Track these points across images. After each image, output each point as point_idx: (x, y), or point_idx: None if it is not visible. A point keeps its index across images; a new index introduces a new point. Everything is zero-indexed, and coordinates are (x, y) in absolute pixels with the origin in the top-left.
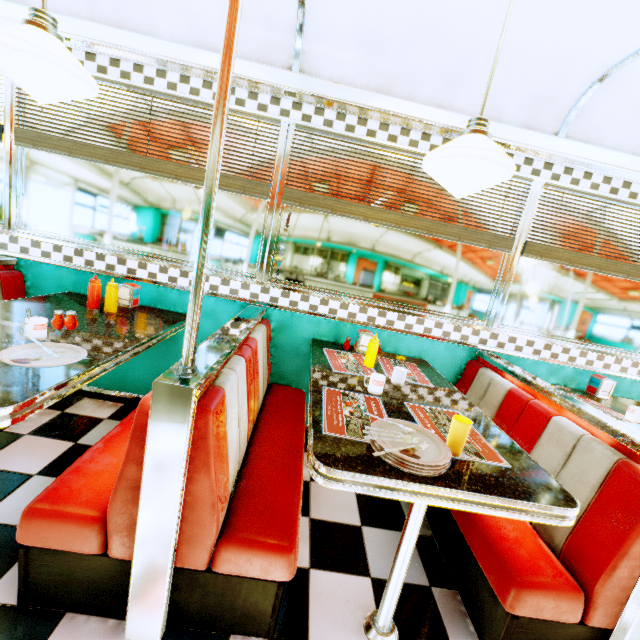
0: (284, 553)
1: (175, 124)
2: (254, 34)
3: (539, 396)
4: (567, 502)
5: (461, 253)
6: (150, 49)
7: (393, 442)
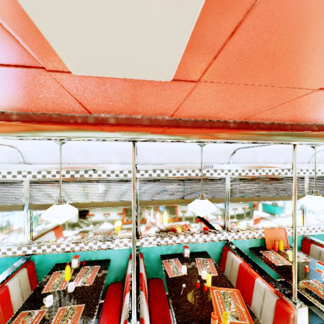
0: None
1: None
2: (2, 155)
3: None
4: None
5: (115, 210)
6: None
7: None
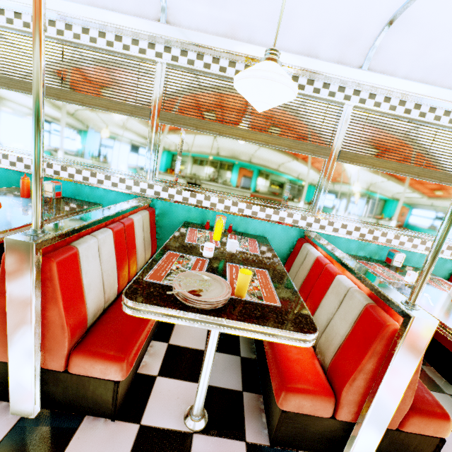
0: (117, 361)
1: (80, 65)
2: None
3: (334, 261)
4: (309, 330)
5: (292, 159)
6: (57, 8)
7: (188, 285)
